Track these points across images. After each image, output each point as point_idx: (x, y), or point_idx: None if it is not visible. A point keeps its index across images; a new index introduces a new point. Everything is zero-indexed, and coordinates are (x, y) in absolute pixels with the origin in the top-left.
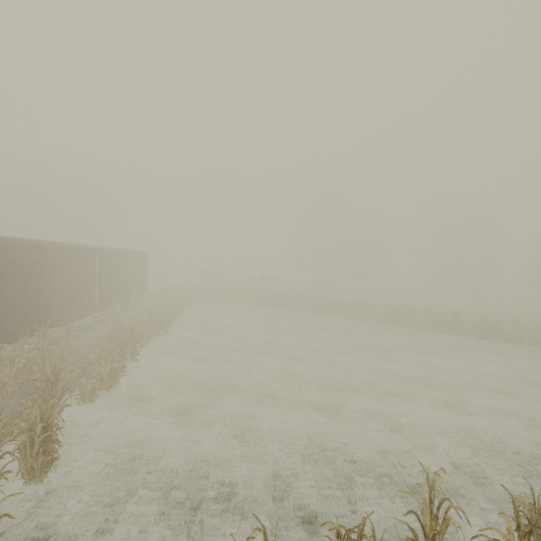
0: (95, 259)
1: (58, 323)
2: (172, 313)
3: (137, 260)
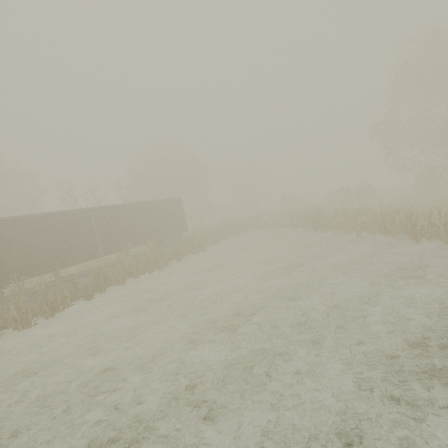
0: (90, 217)
1: (49, 270)
2: (177, 250)
3: (161, 207)
